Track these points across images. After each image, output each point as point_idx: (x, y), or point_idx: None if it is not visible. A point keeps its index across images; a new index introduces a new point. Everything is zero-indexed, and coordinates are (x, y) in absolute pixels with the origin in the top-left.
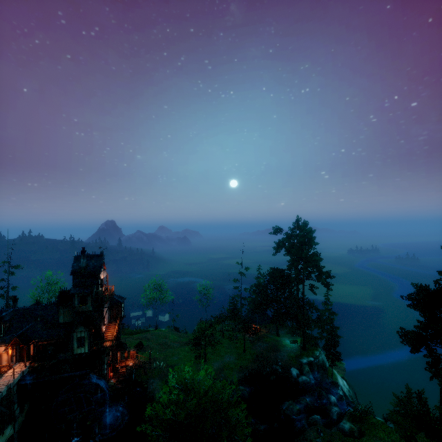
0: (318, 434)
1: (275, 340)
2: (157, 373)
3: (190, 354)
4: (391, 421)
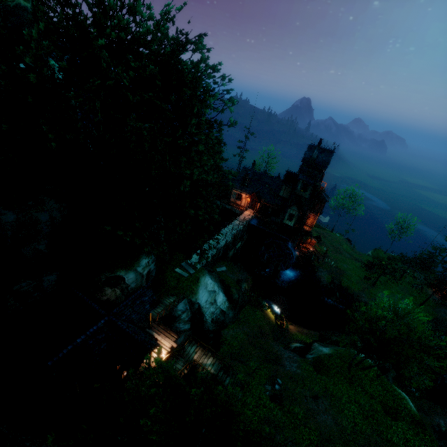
0: None
1: None
2: (327, 267)
3: (359, 271)
4: None
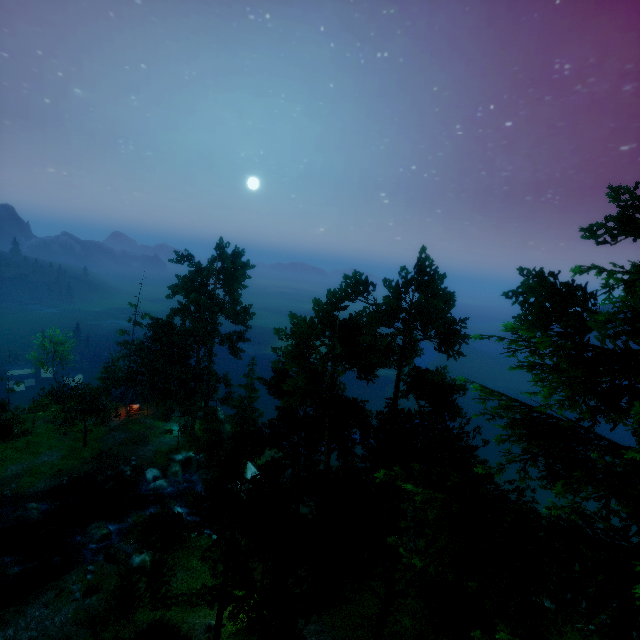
0: (85, 576)
1: (150, 427)
2: None
3: None
4: None
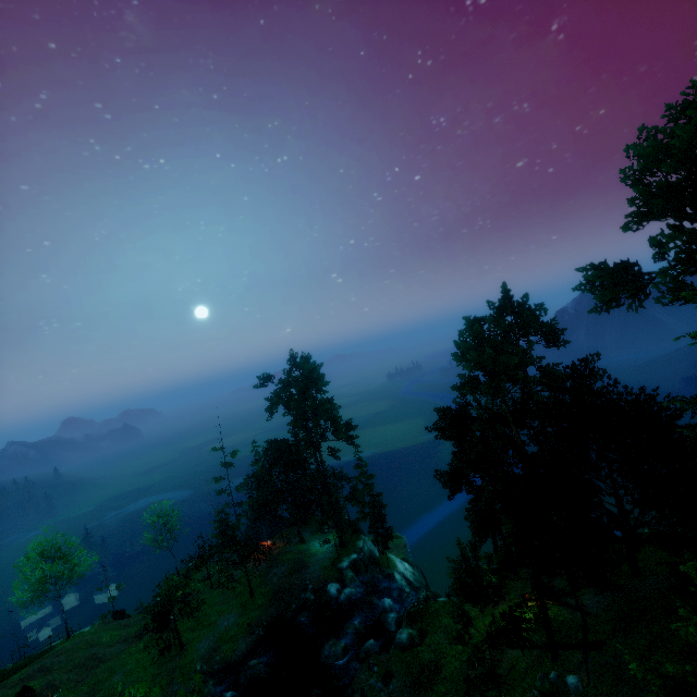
0: (371, 671)
1: (299, 551)
2: None
3: (151, 652)
4: (455, 595)
